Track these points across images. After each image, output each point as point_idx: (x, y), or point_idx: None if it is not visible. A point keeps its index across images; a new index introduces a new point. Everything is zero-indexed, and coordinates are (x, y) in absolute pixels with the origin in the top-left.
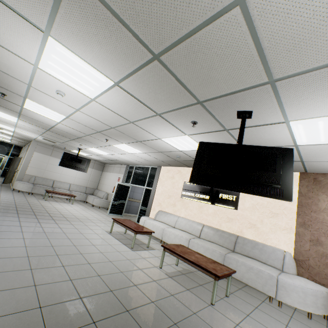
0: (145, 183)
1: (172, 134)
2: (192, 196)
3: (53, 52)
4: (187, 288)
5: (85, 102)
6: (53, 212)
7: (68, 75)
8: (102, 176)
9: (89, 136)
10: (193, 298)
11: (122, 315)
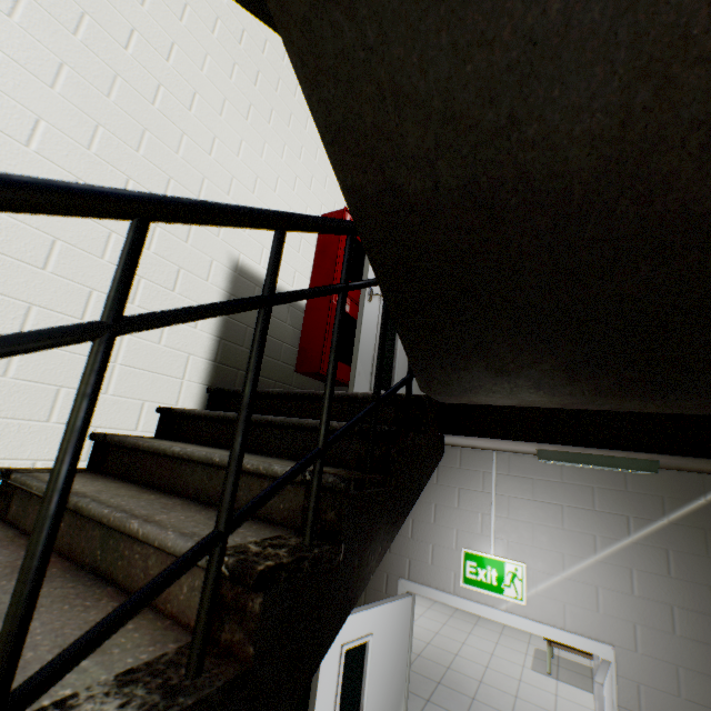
0: None
1: None
2: None
3: None
4: None
5: None
6: None
7: None
8: None
9: None
10: None
11: None
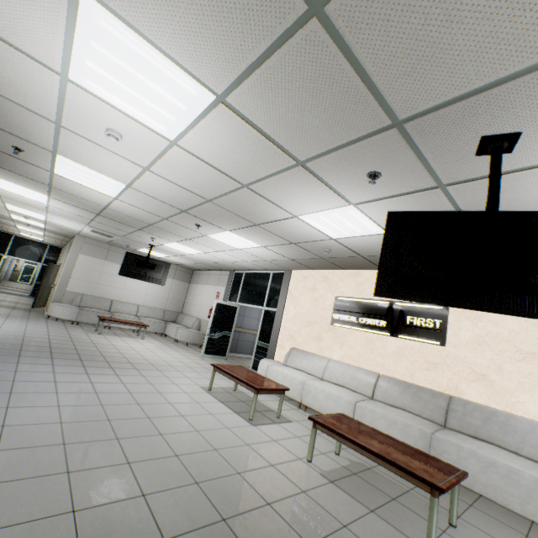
0: (264, 300)
1: (322, 204)
2: (353, 322)
3: (92, 33)
4: (369, 507)
5: (160, 151)
6: (111, 354)
7: (126, 89)
8: (189, 290)
9: (168, 220)
10: (388, 533)
11: None
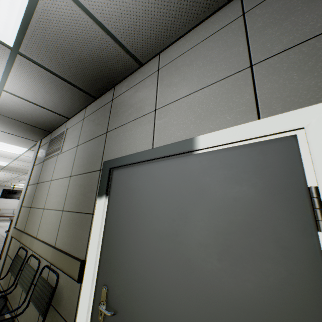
0: None
1: None
2: None
3: None
4: None
5: None
6: None
7: None
8: None
9: (11, 180)
10: None
11: (2, 238)
